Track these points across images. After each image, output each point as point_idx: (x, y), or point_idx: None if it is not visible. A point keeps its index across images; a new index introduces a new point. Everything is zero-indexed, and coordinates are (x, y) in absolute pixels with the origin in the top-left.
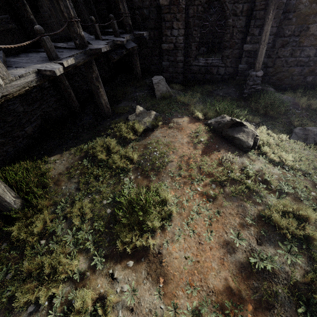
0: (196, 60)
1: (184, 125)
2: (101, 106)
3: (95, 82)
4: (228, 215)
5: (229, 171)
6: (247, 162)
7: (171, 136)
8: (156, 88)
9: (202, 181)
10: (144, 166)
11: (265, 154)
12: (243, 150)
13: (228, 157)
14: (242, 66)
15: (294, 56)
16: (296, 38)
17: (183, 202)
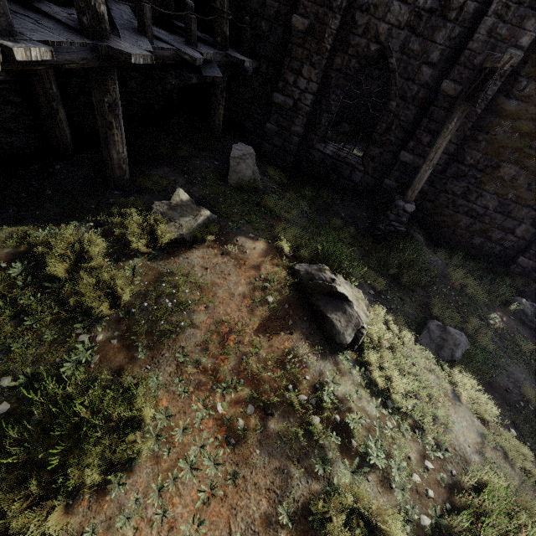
0: (323, 143)
1: (252, 256)
2: (109, 162)
3: (107, 114)
4: (250, 488)
5: (289, 386)
6: (329, 376)
7: (218, 271)
8: (233, 166)
9: (234, 390)
10: (136, 319)
11: (367, 364)
12: (333, 345)
13: (301, 353)
14: (389, 183)
15: (467, 199)
16: (478, 173)
17: (175, 432)
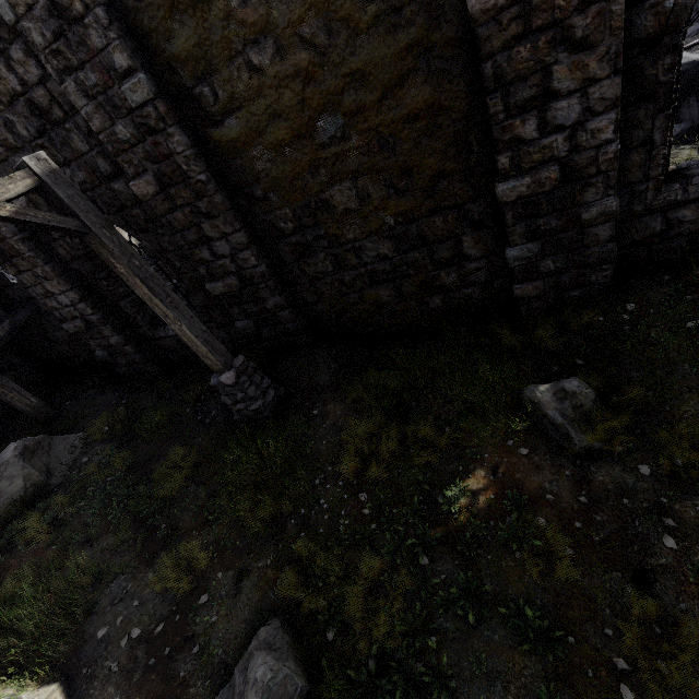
0: (161, 325)
1: None
2: None
3: None
4: None
5: None
6: None
7: None
8: None
9: None
10: None
11: None
12: None
13: None
14: (243, 324)
15: (349, 267)
16: (316, 230)
17: None
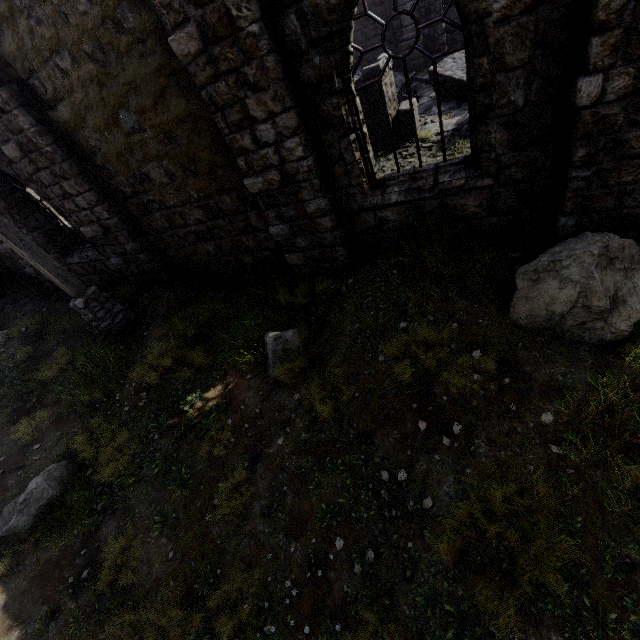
0: (71, 253)
1: None
2: None
3: None
4: None
5: None
6: None
7: None
8: None
9: None
10: None
11: None
12: None
13: None
14: (116, 261)
15: (180, 226)
16: (148, 195)
17: None
